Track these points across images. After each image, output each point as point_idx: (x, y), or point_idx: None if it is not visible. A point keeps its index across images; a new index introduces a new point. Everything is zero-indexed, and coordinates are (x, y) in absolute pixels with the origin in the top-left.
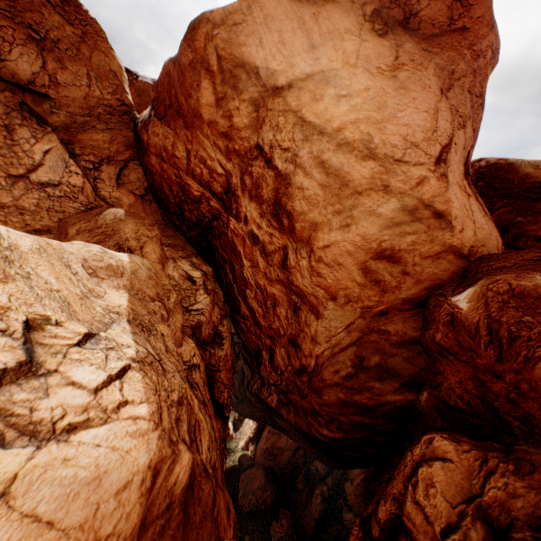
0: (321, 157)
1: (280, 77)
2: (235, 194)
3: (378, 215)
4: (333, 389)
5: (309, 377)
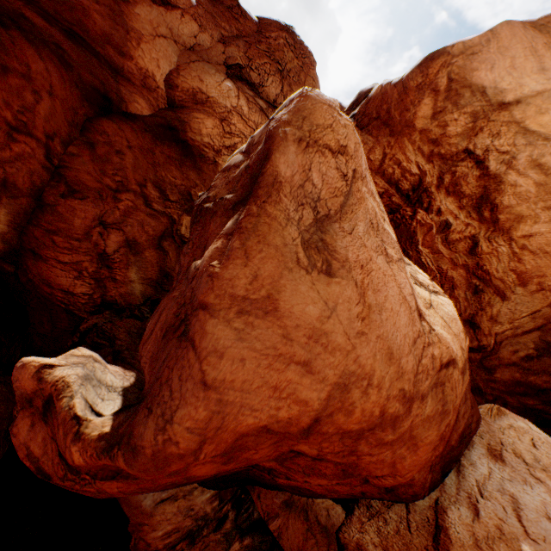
0: (541, 160)
1: (507, 94)
2: (427, 191)
3: None
4: (507, 367)
5: (481, 354)
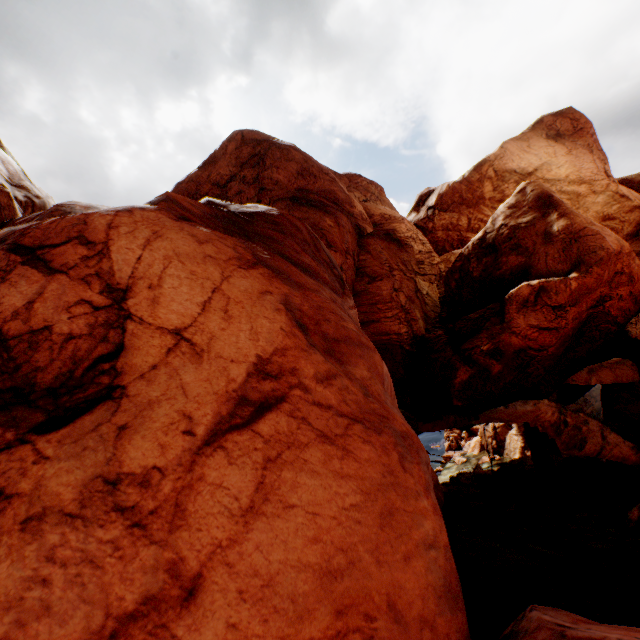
0: (562, 189)
1: (527, 169)
2: None
3: (596, 203)
4: None
5: None
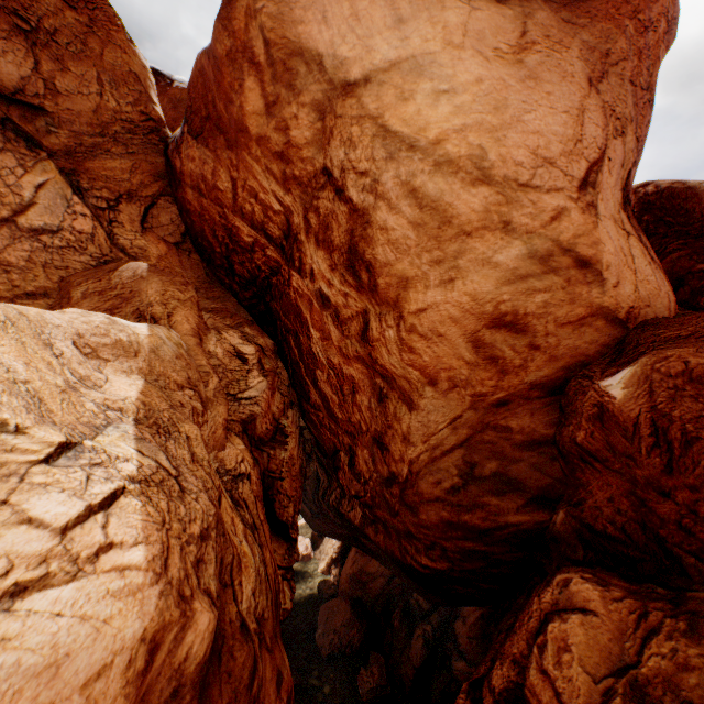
0: (412, 183)
1: (352, 67)
2: (297, 239)
3: (494, 264)
4: (433, 505)
5: (401, 489)
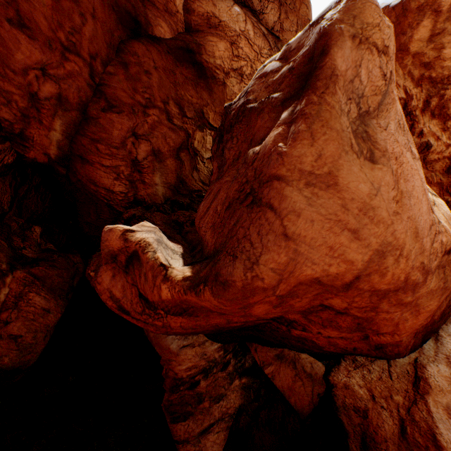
0: None
1: None
2: (411, 114)
3: None
4: None
5: None
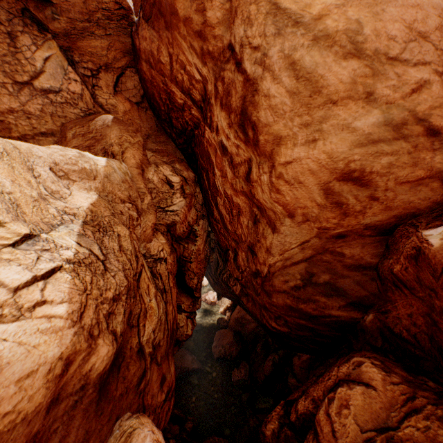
0: (292, 56)
1: None
2: (209, 103)
3: (352, 129)
4: (281, 295)
5: (262, 281)
